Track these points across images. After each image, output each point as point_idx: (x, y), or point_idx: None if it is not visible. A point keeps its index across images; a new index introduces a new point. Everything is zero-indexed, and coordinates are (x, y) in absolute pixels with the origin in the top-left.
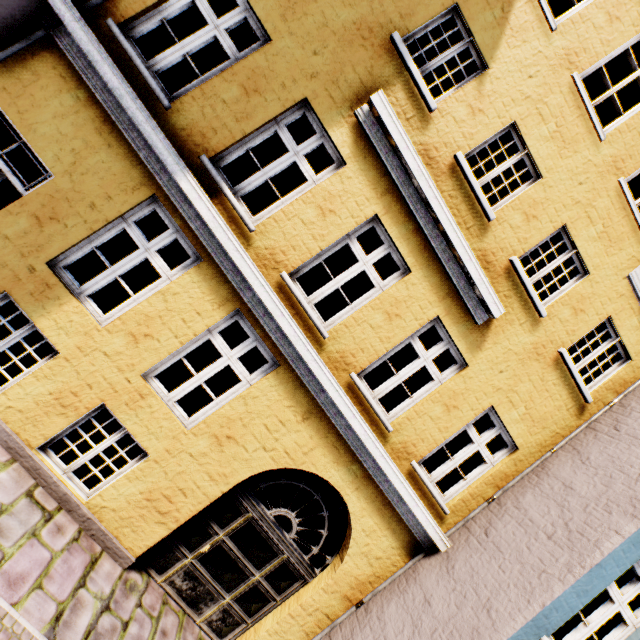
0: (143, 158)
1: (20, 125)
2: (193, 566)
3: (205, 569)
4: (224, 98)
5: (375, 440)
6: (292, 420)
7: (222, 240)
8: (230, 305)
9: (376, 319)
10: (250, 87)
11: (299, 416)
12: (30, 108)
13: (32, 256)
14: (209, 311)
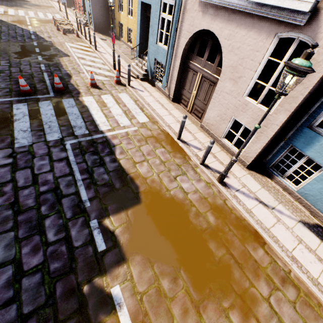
0: None
1: None
2: None
3: None
4: None
5: None
6: None
7: None
8: None
9: None
10: None
11: None
12: None
13: (118, 13)
14: None
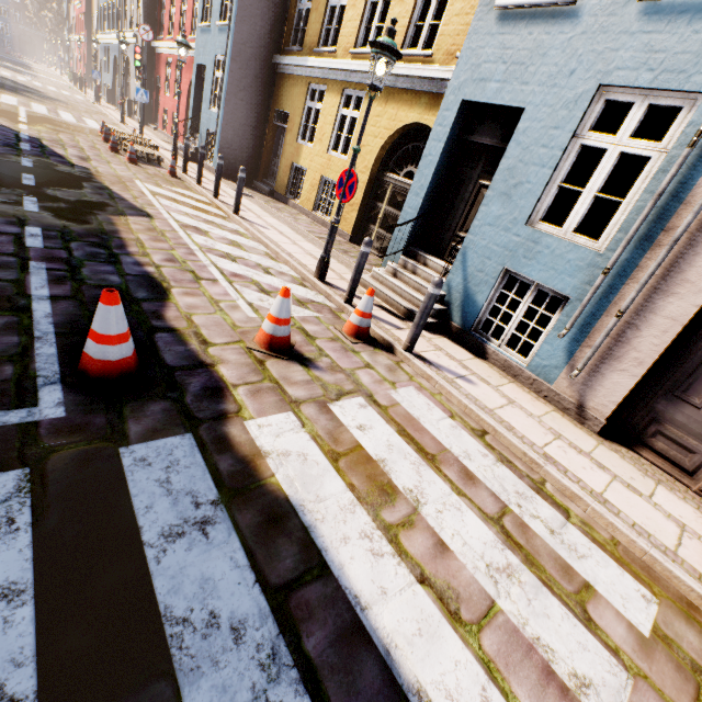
0: (302, 75)
1: (281, 108)
2: (378, 233)
3: (384, 232)
4: (313, 23)
5: (415, 67)
6: (381, 111)
7: (324, 66)
8: (340, 91)
9: (396, 12)
10: (317, 6)
11: (383, 105)
12: (281, 100)
13: (293, 144)
14: (335, 102)
